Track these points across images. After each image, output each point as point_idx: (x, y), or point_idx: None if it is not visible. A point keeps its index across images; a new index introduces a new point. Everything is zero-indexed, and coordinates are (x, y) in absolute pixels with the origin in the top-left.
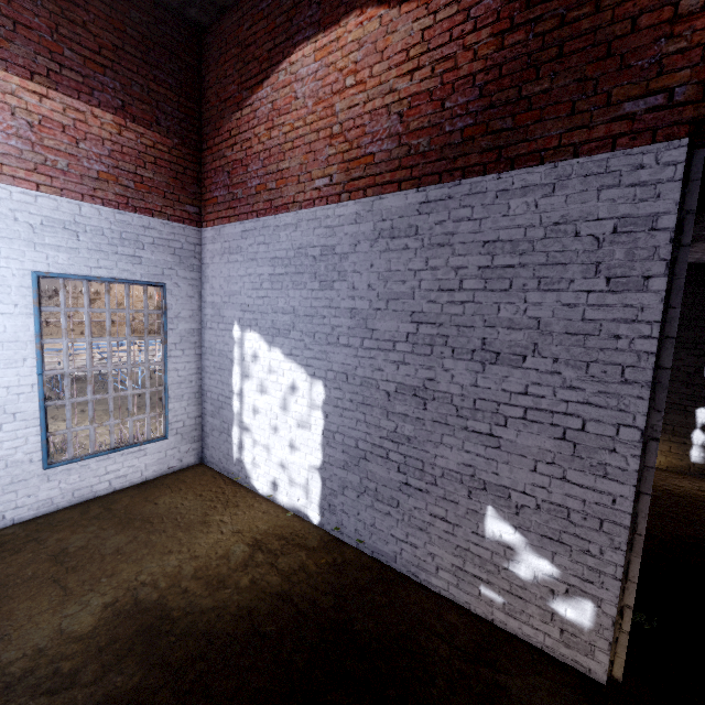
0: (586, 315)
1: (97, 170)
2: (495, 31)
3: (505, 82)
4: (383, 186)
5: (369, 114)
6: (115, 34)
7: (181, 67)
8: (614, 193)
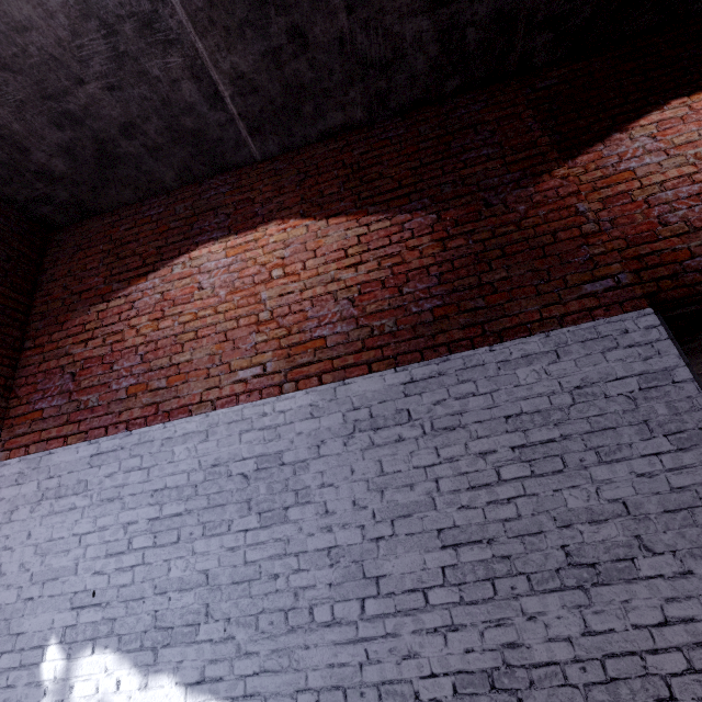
0: (672, 483)
1: None
2: (434, 238)
3: (460, 272)
4: (346, 370)
5: (309, 300)
6: None
7: (11, 256)
8: (618, 353)
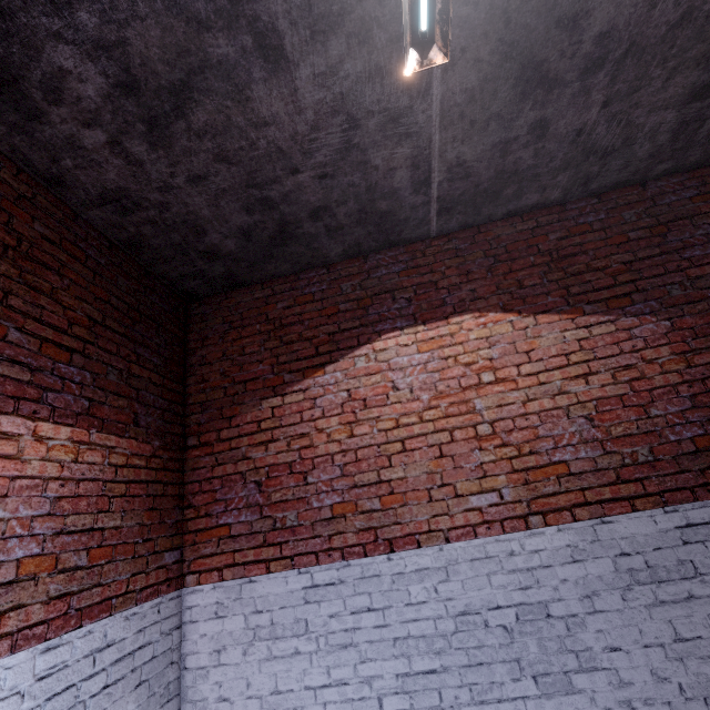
0: None
1: (16, 557)
2: (673, 350)
3: None
4: (603, 505)
5: (536, 414)
6: (93, 304)
7: (166, 340)
8: None
